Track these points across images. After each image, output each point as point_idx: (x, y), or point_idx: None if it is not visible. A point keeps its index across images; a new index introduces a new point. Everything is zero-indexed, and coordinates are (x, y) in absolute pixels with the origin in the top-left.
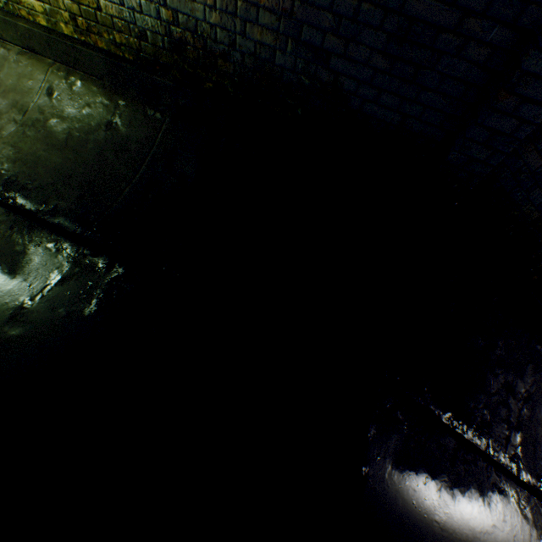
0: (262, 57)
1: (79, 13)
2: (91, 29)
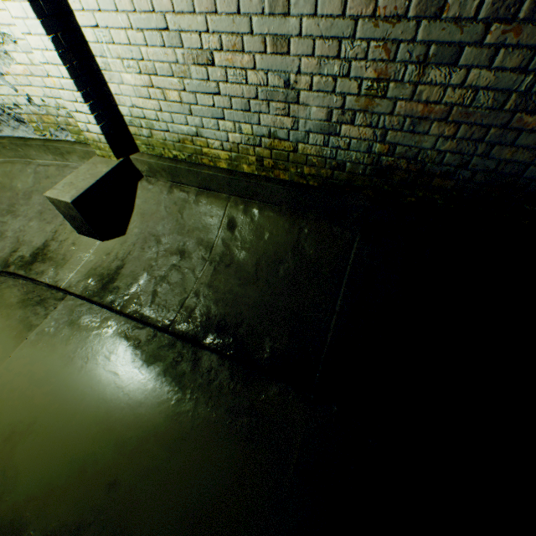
0: (503, 172)
1: (267, 156)
2: (276, 166)
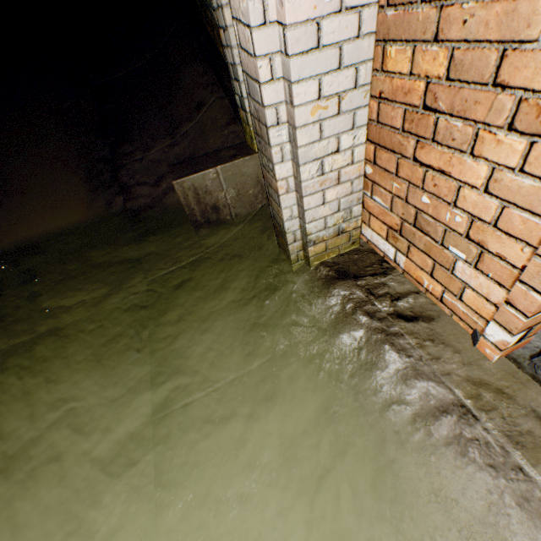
0: None
1: None
2: None
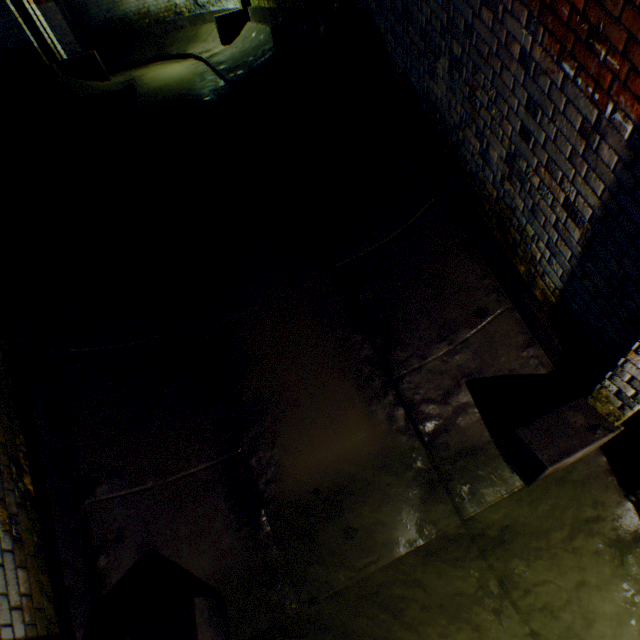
0: None
1: None
2: None
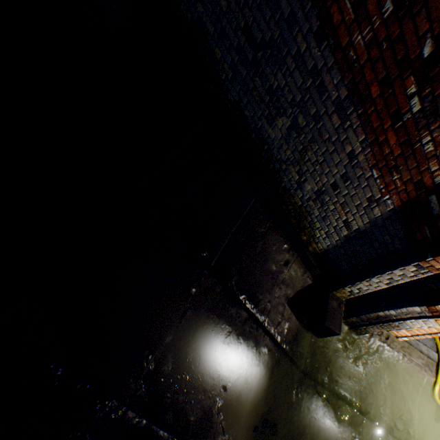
0: None
1: None
2: None
